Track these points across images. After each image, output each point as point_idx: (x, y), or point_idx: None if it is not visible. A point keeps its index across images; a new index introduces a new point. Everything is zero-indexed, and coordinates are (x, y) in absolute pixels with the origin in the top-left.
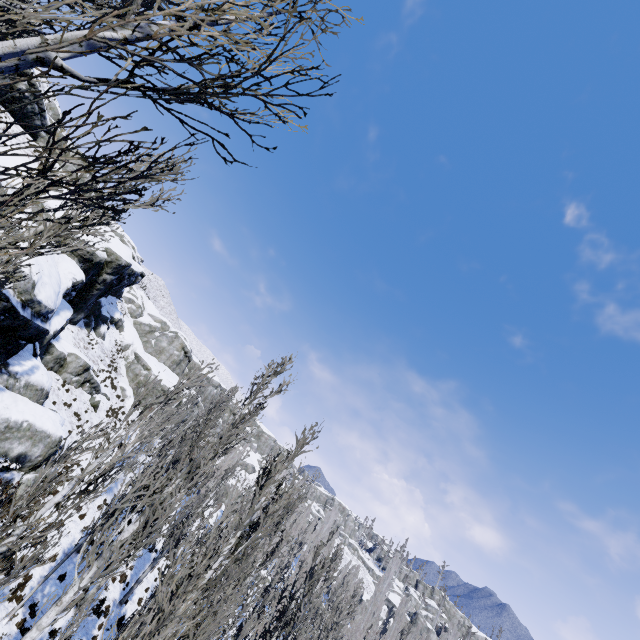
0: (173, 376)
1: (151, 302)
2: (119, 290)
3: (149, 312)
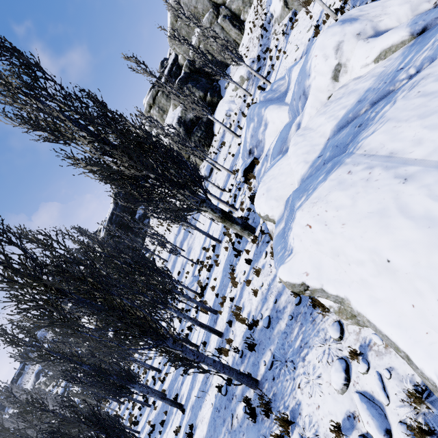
0: None
1: None
2: None
3: None
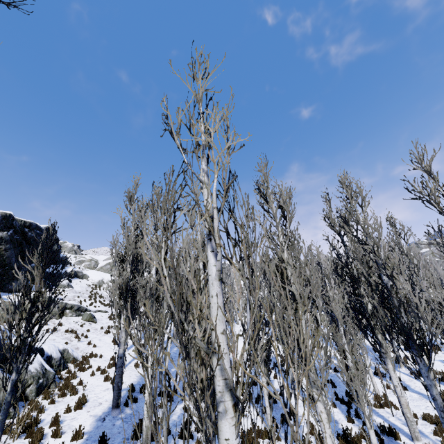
0: None
1: (100, 256)
2: (56, 256)
3: (103, 260)
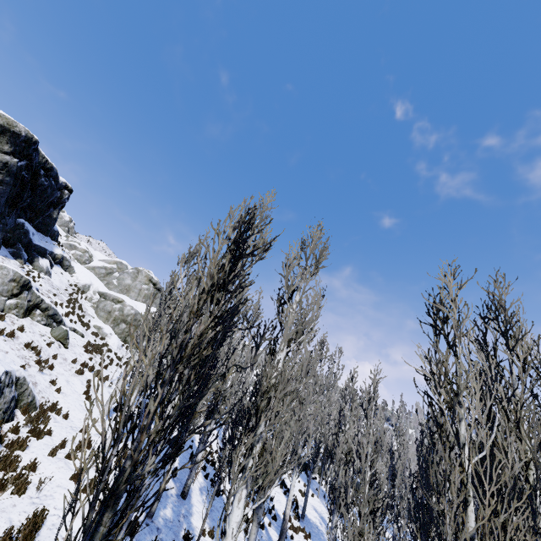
0: (151, 307)
1: (97, 251)
2: (49, 224)
3: (99, 259)
